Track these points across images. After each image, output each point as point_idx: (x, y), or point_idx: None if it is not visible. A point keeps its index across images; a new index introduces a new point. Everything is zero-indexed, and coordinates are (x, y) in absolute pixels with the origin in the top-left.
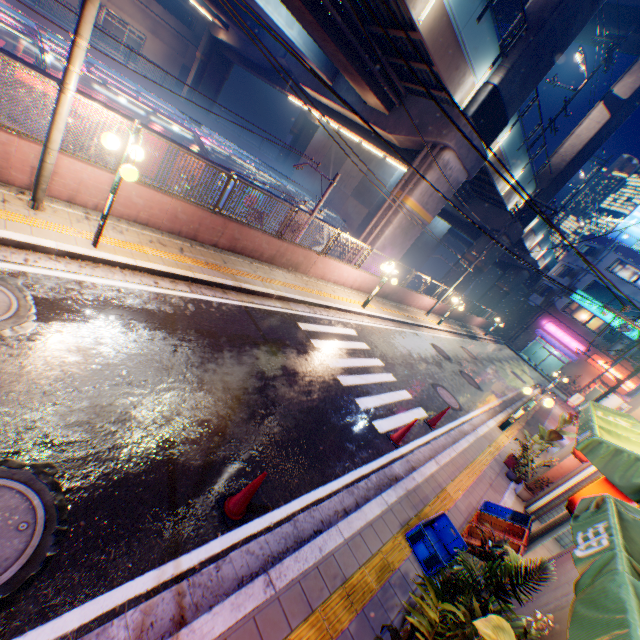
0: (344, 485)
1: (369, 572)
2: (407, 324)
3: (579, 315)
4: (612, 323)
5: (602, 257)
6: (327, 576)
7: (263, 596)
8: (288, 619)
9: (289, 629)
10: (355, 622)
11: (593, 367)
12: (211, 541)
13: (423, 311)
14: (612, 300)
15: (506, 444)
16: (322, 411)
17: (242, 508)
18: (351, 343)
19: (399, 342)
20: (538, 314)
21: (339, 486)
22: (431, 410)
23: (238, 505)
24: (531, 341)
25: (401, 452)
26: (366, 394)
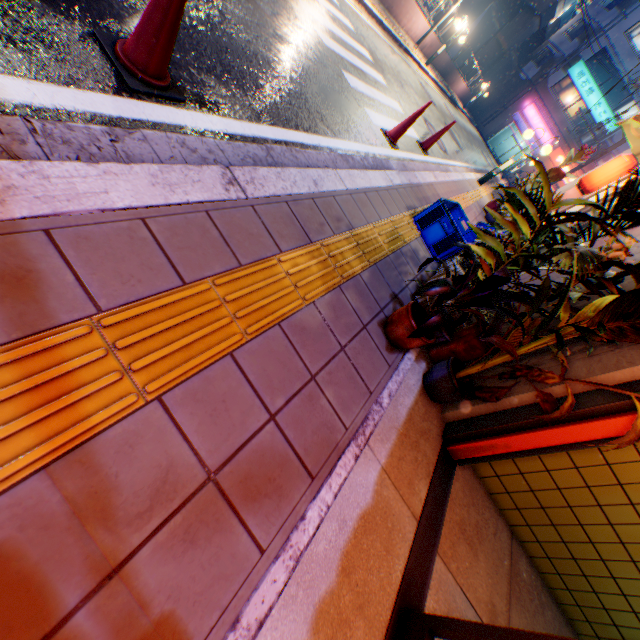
0: (335, 149)
1: (379, 234)
2: (395, 44)
3: (566, 98)
4: (594, 112)
5: (631, 11)
6: (328, 216)
7: (223, 195)
8: (273, 239)
9: (276, 251)
10: (368, 274)
11: (551, 164)
12: (88, 93)
13: (412, 43)
14: (609, 81)
15: (483, 198)
16: (297, 52)
17: (158, 57)
18: (331, 8)
19: (388, 55)
20: (525, 92)
21: (329, 147)
22: (422, 138)
23: (146, 42)
24: (504, 128)
25: (397, 156)
26: (355, 76)
